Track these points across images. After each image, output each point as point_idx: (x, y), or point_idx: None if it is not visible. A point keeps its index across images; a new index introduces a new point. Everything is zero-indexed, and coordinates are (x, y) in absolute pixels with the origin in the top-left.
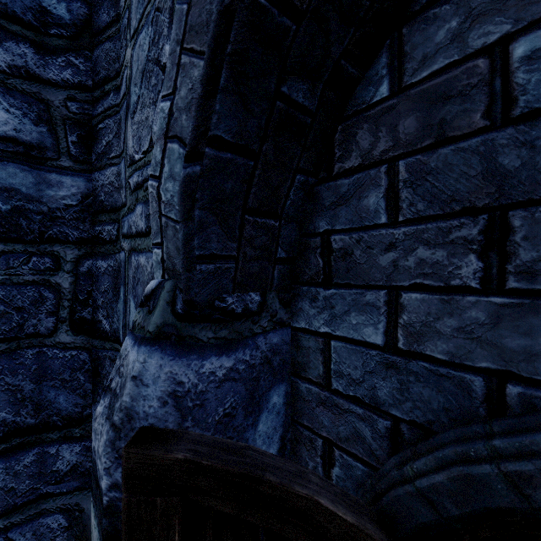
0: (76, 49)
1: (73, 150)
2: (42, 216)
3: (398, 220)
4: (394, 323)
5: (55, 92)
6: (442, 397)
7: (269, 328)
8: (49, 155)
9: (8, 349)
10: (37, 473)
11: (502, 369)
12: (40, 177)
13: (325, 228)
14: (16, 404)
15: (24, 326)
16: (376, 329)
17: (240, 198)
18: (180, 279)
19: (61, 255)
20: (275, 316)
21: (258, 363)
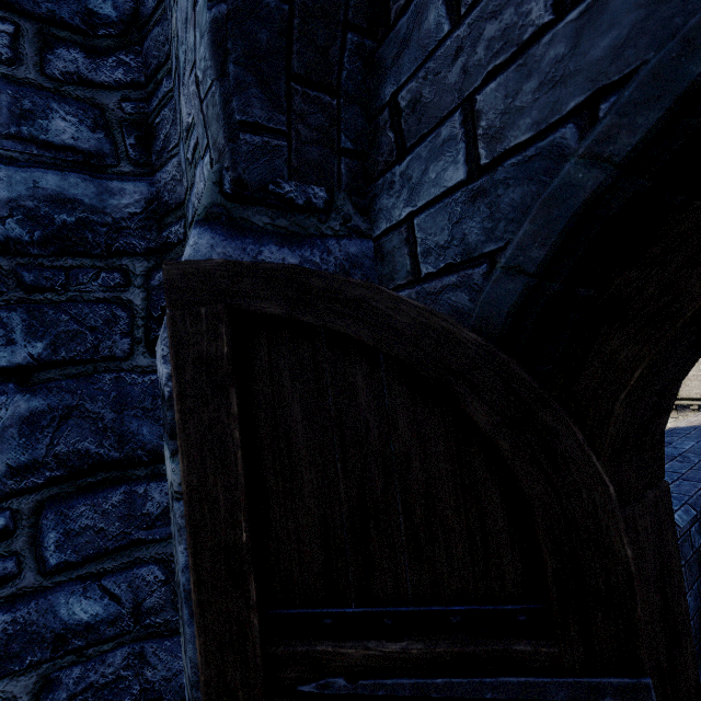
0: (126, 46)
1: (132, 153)
2: (107, 228)
3: (461, 15)
4: (473, 140)
5: (109, 95)
6: (534, 185)
7: (342, 233)
8: (109, 163)
9: (85, 372)
10: (127, 516)
11: (591, 93)
12: (101, 187)
13: (391, 93)
14: (98, 434)
15: (100, 348)
16: (456, 164)
17: (281, 57)
18: (225, 155)
19: (130, 269)
20: (350, 222)
21: (332, 270)
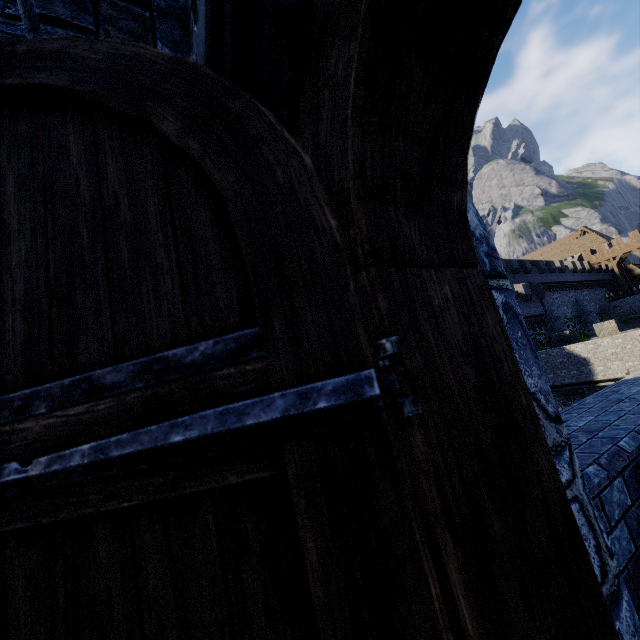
0: None
1: None
2: None
3: None
4: None
5: None
6: None
7: None
8: None
9: None
10: None
11: None
12: None
13: None
14: None
15: None
16: None
17: None
18: None
19: None
20: None
21: None
